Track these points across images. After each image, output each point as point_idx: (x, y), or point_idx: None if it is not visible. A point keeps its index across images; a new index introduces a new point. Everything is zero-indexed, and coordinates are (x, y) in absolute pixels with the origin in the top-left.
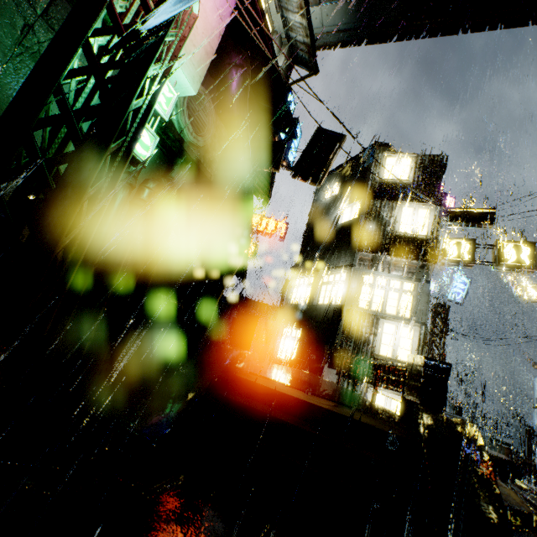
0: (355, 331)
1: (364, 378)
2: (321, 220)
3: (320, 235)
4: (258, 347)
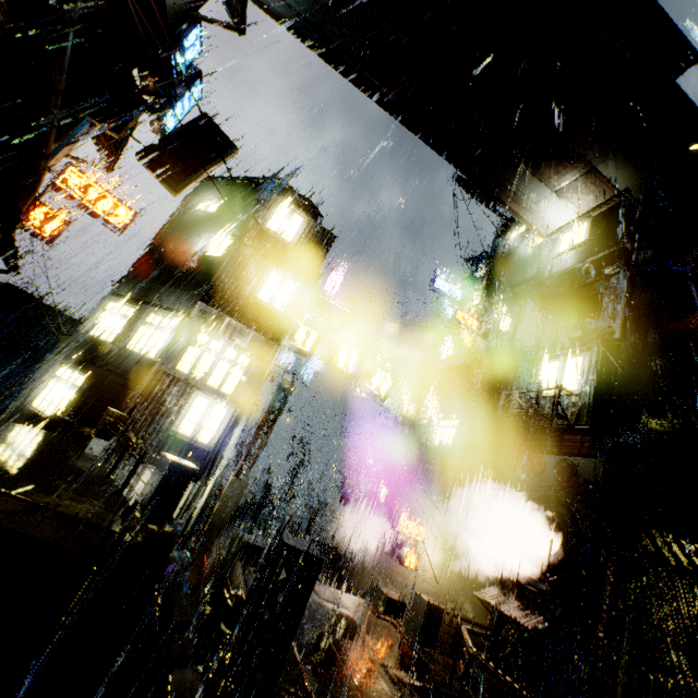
0: (158, 397)
1: (146, 457)
2: (180, 236)
3: (169, 255)
4: (26, 376)
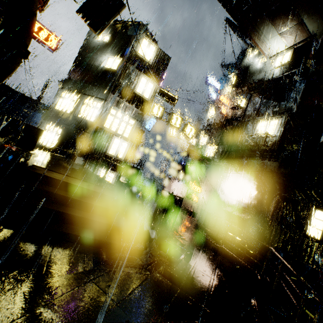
0: (99, 139)
1: (98, 164)
2: (91, 56)
3: (88, 67)
4: None
